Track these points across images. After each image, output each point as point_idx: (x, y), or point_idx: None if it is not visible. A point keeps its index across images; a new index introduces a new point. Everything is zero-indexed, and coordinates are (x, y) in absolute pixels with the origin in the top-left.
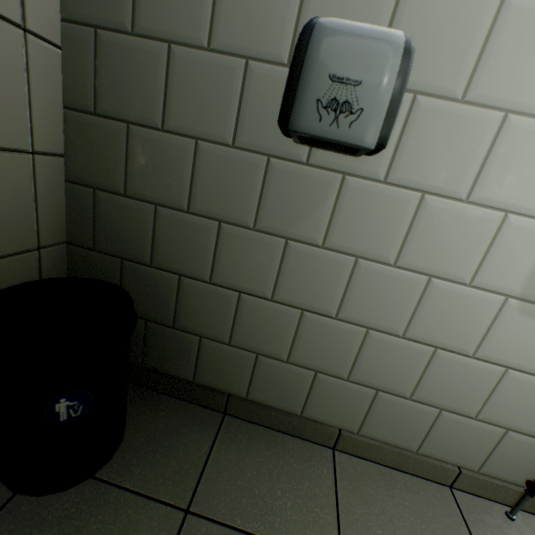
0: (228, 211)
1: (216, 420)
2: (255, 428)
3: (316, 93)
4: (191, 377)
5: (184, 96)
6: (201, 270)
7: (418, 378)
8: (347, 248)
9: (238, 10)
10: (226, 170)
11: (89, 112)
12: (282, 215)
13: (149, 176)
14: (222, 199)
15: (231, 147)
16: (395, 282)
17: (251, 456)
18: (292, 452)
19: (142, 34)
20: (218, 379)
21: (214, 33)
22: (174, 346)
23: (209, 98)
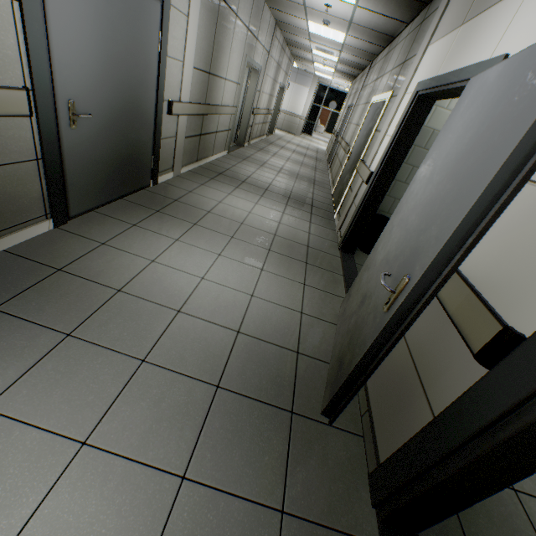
0: None
1: None
2: None
3: None
4: None
5: None
6: None
7: None
8: None
9: None
10: None
11: None
12: None
13: None
14: None
15: None
16: None
17: None
18: None
19: None
20: None
21: None
22: None
23: None
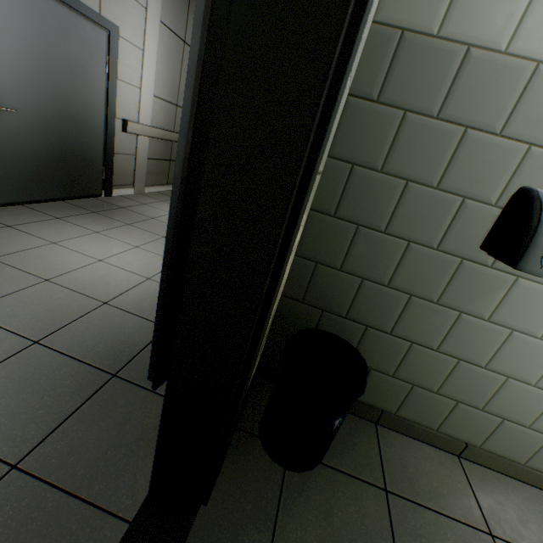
0: (419, 289)
1: (372, 428)
2: (400, 436)
3: (541, 252)
4: None
5: (408, 214)
6: (385, 324)
7: (538, 414)
8: (506, 323)
9: (466, 168)
10: (425, 263)
11: (329, 214)
12: (462, 296)
13: (363, 260)
14: (417, 281)
15: (434, 249)
16: (538, 349)
17: (406, 456)
18: (431, 456)
19: (388, 173)
20: (375, 399)
21: (443, 179)
22: None
23: (427, 217)
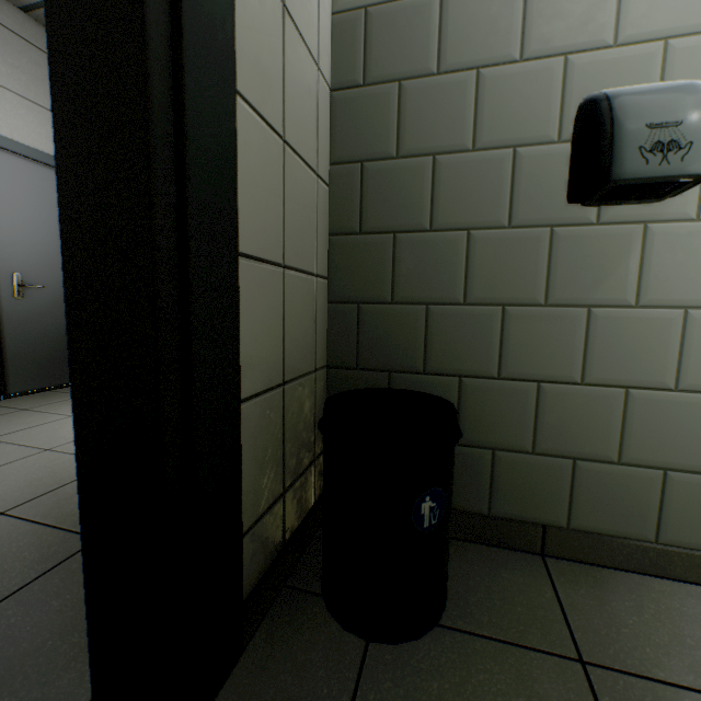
0: (511, 292)
1: (537, 562)
2: (594, 569)
3: (635, 142)
4: (484, 509)
5: (451, 195)
6: (485, 365)
7: None
8: (669, 301)
9: (500, 112)
10: (503, 252)
11: (353, 233)
12: (578, 282)
13: (417, 278)
14: (503, 281)
15: (506, 228)
16: None
17: (614, 599)
18: (667, 594)
19: (406, 155)
20: (523, 506)
21: (477, 136)
22: (458, 469)
23: (478, 190)
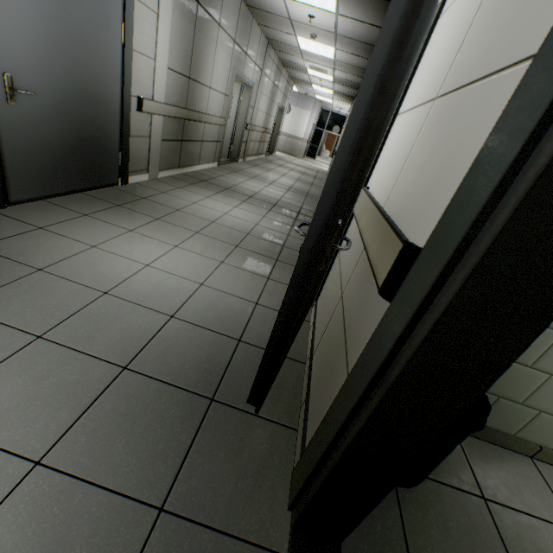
0: None
1: None
2: (478, 441)
3: None
4: None
5: None
6: None
7: None
8: None
9: None
10: None
11: None
12: None
13: None
14: None
15: None
16: None
17: (489, 462)
18: (509, 459)
19: None
20: None
21: None
22: None
23: None
